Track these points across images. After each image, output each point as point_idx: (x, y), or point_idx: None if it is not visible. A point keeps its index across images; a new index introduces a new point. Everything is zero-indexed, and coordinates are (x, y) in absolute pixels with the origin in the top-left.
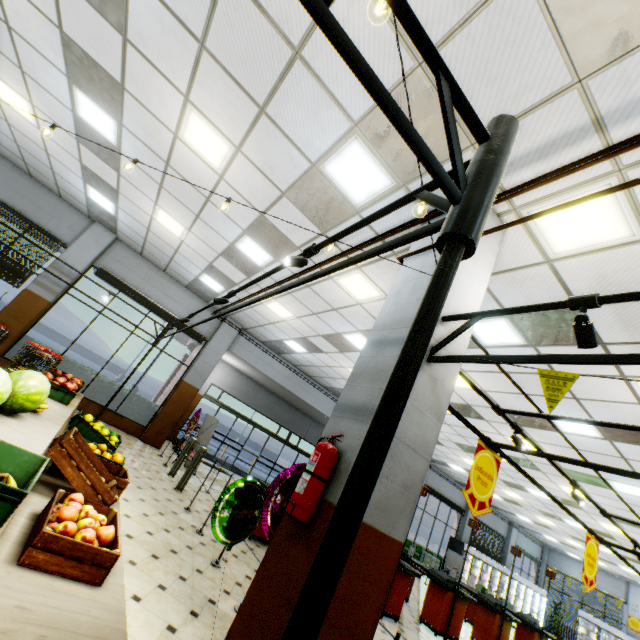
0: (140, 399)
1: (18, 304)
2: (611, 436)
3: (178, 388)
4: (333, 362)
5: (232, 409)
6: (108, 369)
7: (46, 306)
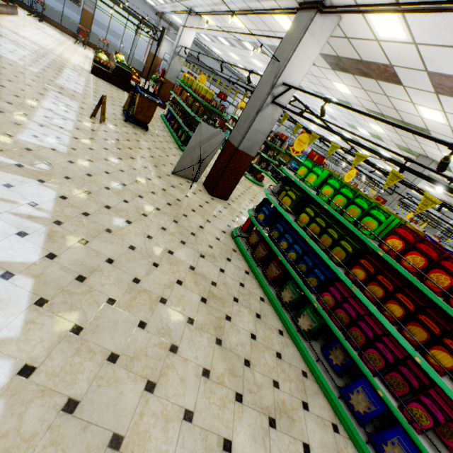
0: (137, 60)
1: (84, 17)
2: None
3: (149, 56)
4: (207, 44)
5: None
6: (109, 34)
7: (93, 17)
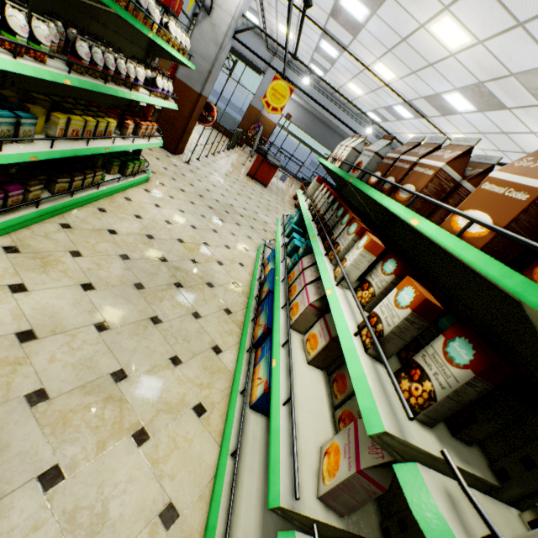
0: (230, 117)
1: None
2: (477, 106)
3: (247, 109)
4: (338, 81)
5: (296, 136)
6: None
7: None
